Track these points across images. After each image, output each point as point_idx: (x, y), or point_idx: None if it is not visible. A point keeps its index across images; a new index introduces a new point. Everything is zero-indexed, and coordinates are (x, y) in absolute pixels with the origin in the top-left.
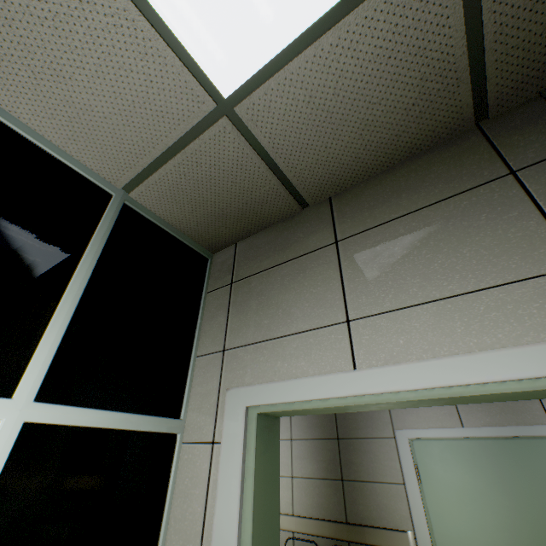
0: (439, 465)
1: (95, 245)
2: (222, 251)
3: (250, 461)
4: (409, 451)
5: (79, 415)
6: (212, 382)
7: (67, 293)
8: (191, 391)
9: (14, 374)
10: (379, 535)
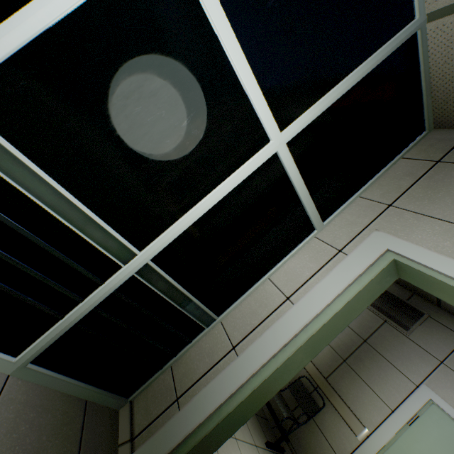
0: (441, 438)
1: (374, 59)
2: (447, 130)
3: (365, 278)
4: (420, 404)
5: (294, 171)
6: (363, 219)
7: (338, 86)
8: (340, 214)
9: (287, 121)
10: (342, 406)
